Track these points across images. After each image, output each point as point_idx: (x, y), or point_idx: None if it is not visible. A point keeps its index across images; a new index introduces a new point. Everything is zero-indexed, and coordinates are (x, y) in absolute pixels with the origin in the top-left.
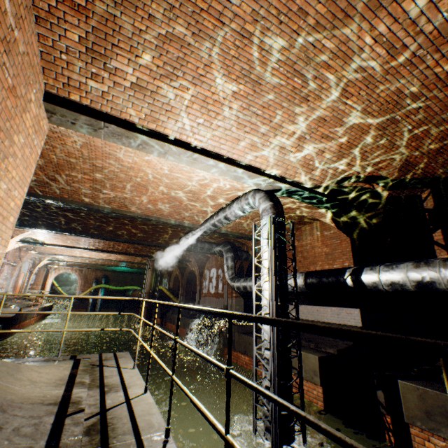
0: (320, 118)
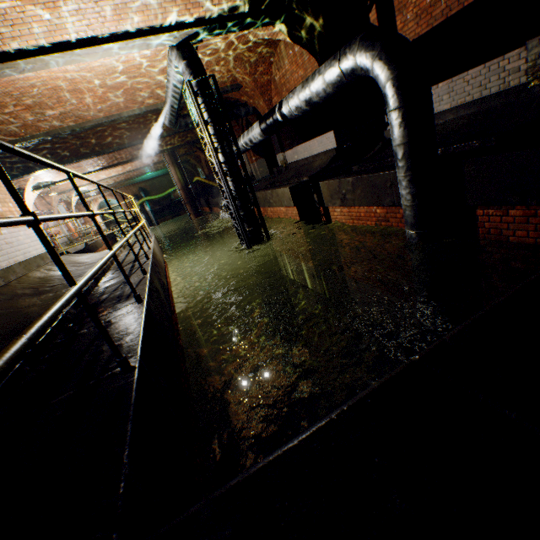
0: None
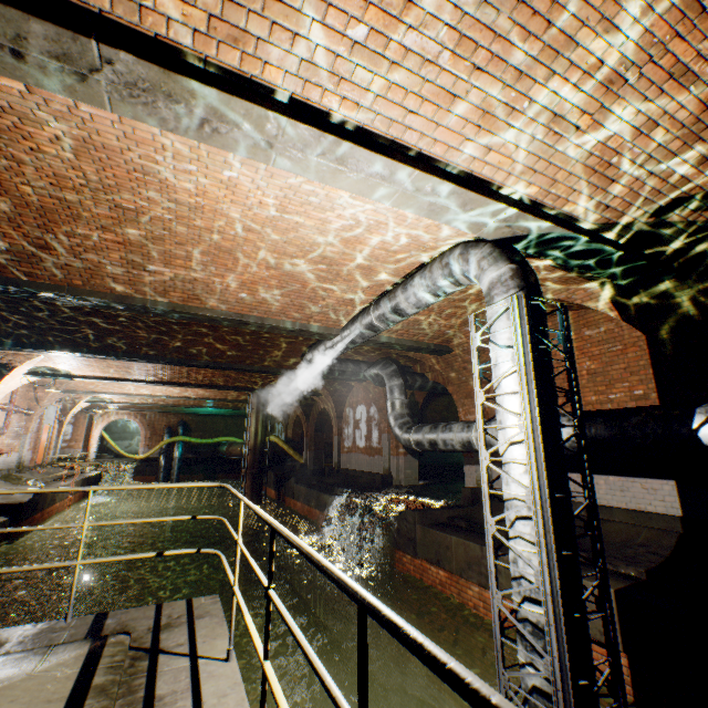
0: (689, 3)
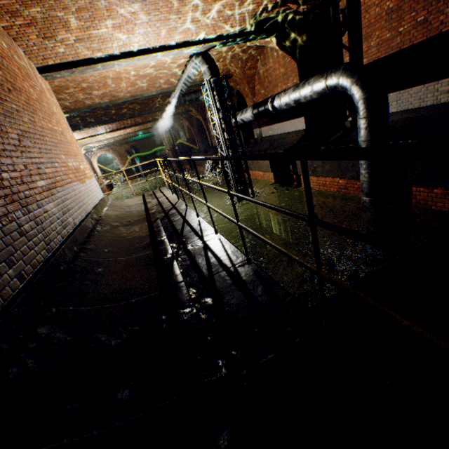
0: None
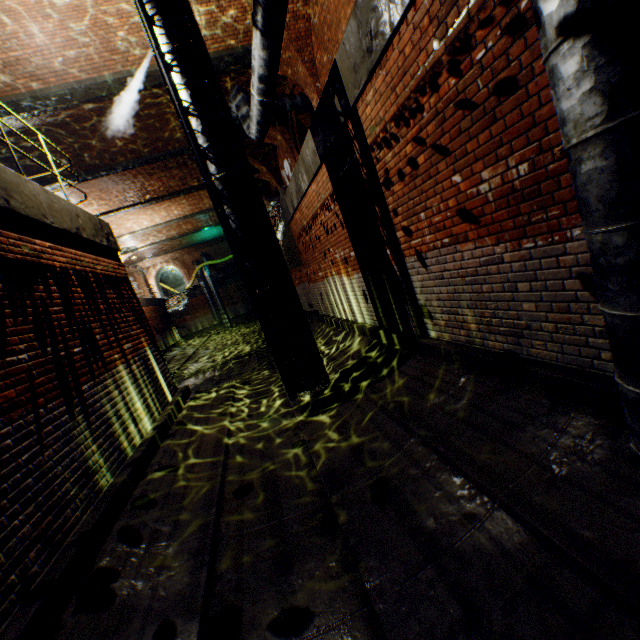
0: None
